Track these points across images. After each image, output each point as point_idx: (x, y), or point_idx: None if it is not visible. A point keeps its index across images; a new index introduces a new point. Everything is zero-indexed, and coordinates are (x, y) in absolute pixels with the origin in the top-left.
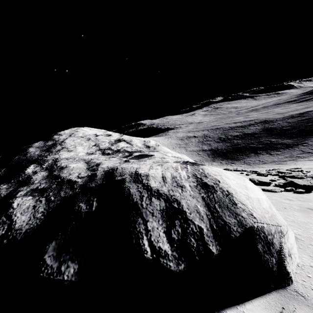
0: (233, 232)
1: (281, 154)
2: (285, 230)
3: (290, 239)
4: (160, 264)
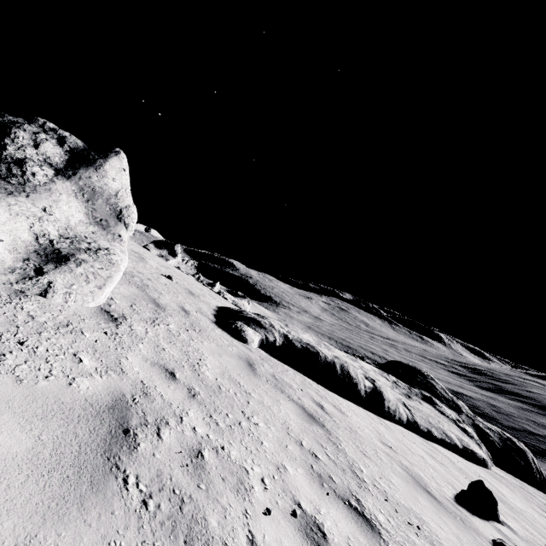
0: (543, 474)
1: None
2: None
3: None
4: (536, 473)
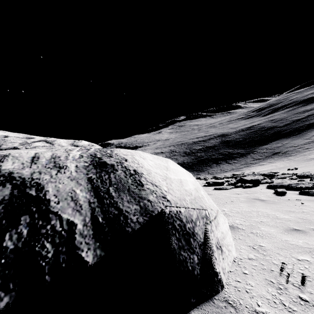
0: (131, 223)
1: (238, 162)
2: (213, 215)
3: (221, 227)
4: None
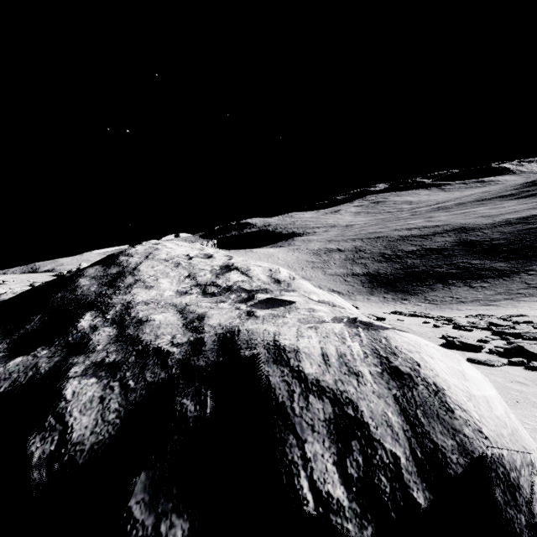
0: (451, 464)
1: (490, 288)
2: None
3: None
4: (331, 526)
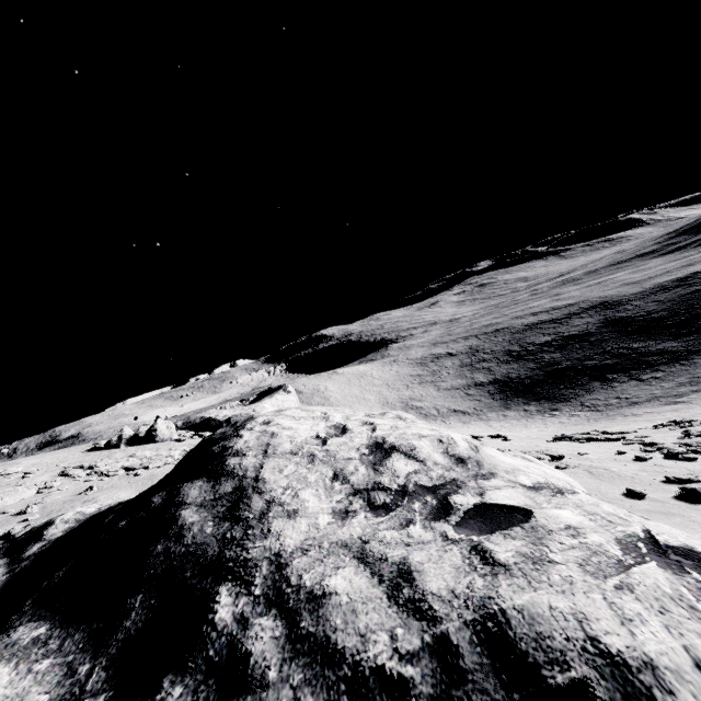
0: None
1: (666, 378)
2: None
3: None
4: None
